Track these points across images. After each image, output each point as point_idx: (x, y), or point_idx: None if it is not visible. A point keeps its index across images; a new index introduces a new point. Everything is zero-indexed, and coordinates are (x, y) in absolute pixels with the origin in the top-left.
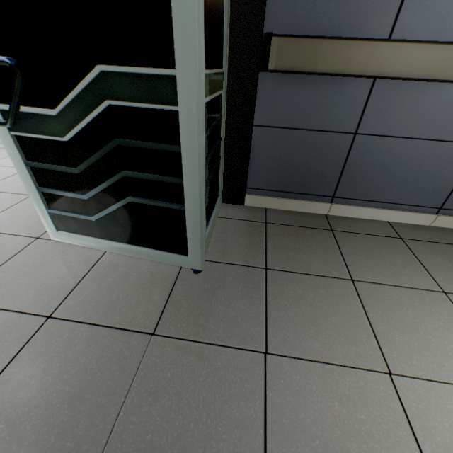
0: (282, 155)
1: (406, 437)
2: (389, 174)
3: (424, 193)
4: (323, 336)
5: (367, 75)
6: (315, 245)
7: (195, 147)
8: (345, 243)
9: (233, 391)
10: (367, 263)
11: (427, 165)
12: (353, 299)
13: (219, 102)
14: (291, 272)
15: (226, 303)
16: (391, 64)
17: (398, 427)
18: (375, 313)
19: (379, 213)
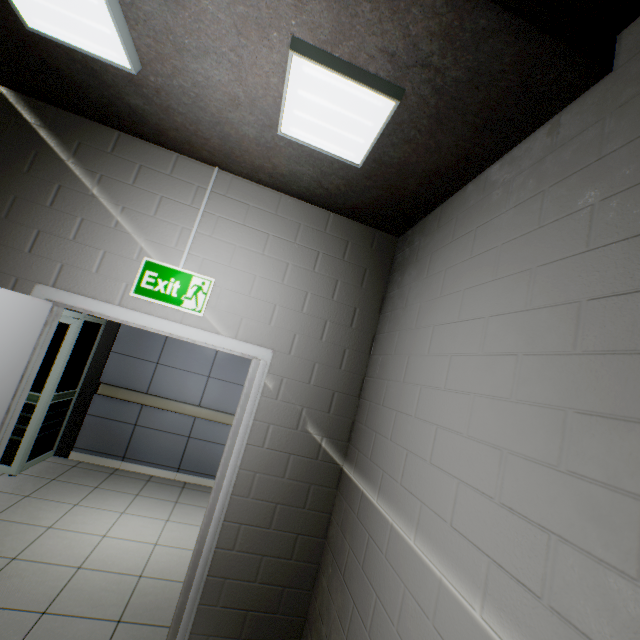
0: (99, 430)
1: (64, 512)
2: (153, 446)
3: (170, 459)
4: (60, 496)
5: (138, 402)
6: (94, 476)
7: (38, 416)
8: (113, 478)
9: (4, 500)
10: (114, 484)
11: (169, 444)
12: (89, 491)
13: (69, 401)
14: (67, 482)
15: (21, 485)
16: (147, 400)
17: (64, 511)
18: (93, 495)
19: (148, 469)
